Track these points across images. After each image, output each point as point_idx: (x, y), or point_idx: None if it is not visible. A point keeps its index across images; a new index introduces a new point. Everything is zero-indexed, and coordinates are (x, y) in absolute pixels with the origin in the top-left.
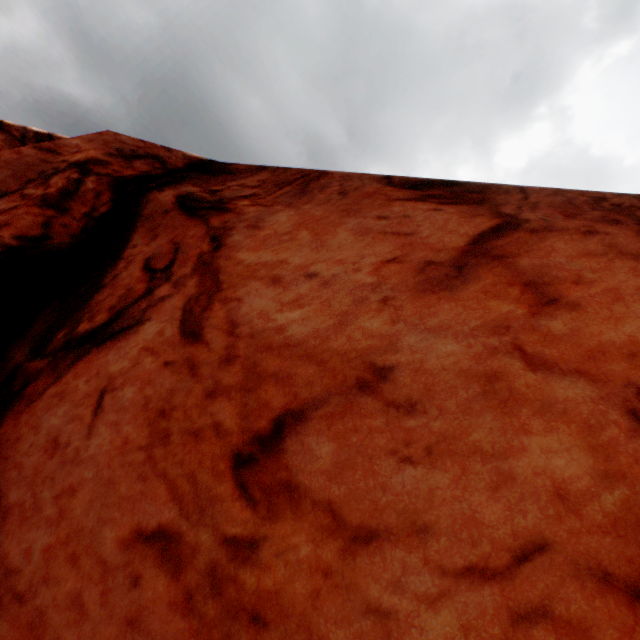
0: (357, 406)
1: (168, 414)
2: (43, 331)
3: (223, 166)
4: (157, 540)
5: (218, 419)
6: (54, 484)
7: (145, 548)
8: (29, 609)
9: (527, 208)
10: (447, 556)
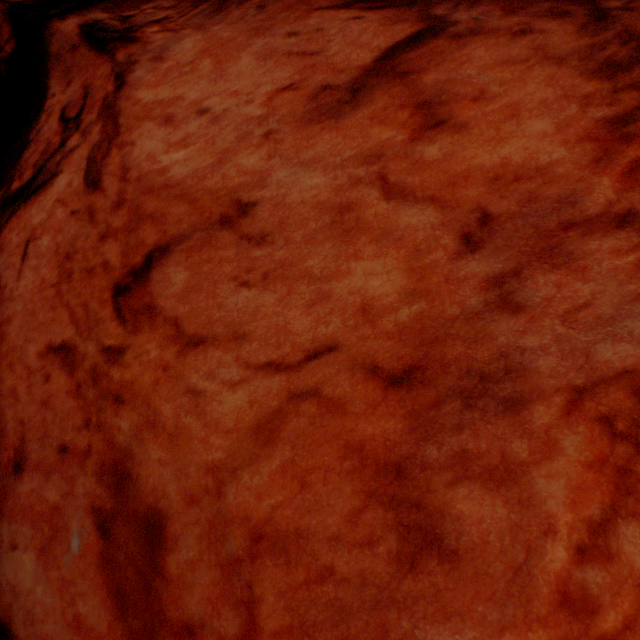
0: (215, 240)
1: (72, 257)
2: None
3: None
4: (61, 352)
5: (107, 258)
6: None
7: (54, 357)
8: None
9: (465, 6)
10: (255, 355)
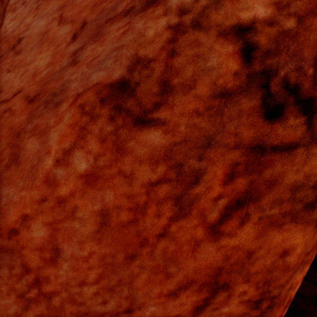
0: (8, 56)
1: None
2: None
3: None
4: None
5: None
6: None
7: None
8: None
9: None
10: (2, 98)
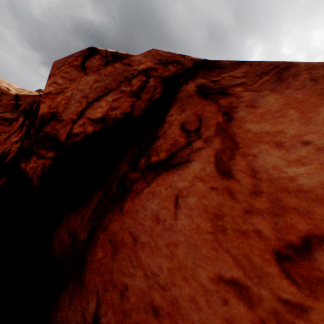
0: None
1: (221, 217)
2: (132, 158)
3: (212, 63)
4: (232, 285)
5: (257, 228)
6: (163, 238)
7: (226, 286)
8: (168, 294)
9: None
10: None
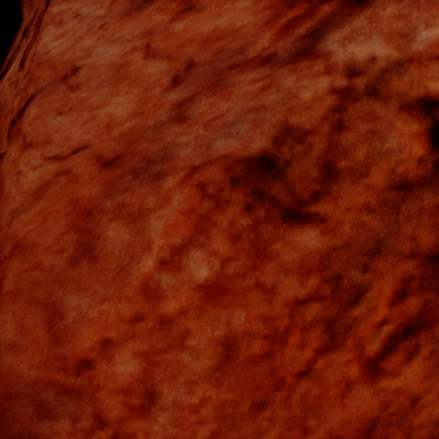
0: (56, 90)
1: (4, 108)
2: None
3: None
4: None
5: (14, 106)
6: None
7: None
8: None
9: None
10: (50, 152)
